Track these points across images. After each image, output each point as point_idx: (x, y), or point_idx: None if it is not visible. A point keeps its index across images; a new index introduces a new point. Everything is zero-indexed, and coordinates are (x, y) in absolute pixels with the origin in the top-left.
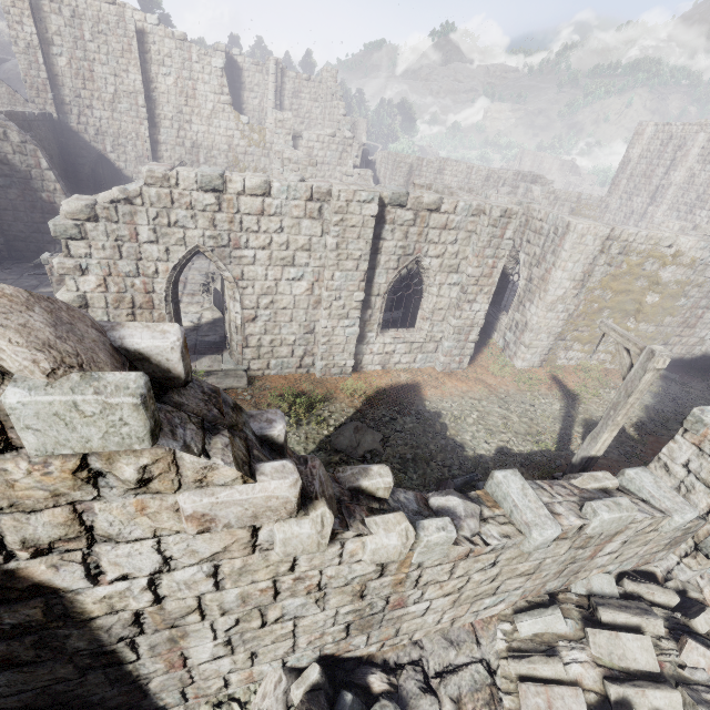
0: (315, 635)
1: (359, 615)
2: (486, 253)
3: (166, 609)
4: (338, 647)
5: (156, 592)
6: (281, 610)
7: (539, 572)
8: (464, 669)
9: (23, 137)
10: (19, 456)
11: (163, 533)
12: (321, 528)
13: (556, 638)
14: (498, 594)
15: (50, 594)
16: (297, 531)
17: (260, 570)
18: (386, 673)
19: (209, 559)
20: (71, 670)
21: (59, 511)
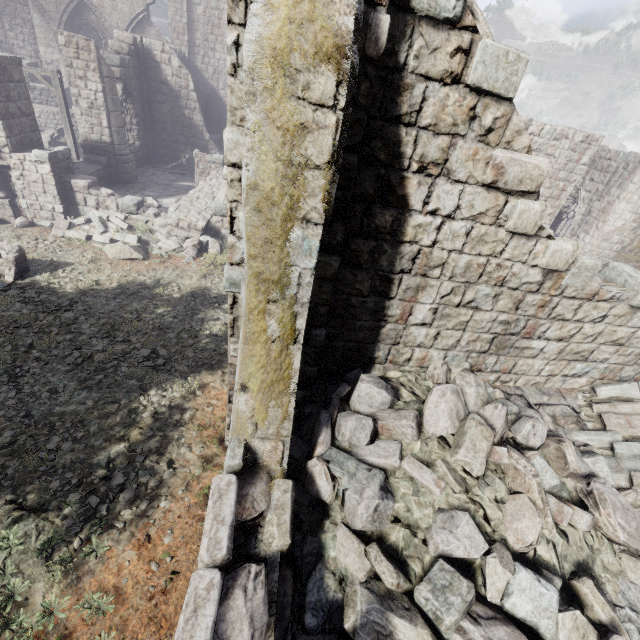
0: (474, 336)
1: (505, 329)
2: (559, 175)
3: (432, 255)
4: (477, 360)
5: (438, 235)
6: (474, 294)
7: (627, 347)
8: (555, 406)
9: (181, 63)
10: (460, 88)
11: (471, 180)
12: (545, 208)
13: (630, 398)
14: (589, 361)
15: (403, 207)
16: (532, 206)
17: (488, 244)
18: (502, 391)
19: (474, 218)
20: (367, 287)
21: (447, 139)
